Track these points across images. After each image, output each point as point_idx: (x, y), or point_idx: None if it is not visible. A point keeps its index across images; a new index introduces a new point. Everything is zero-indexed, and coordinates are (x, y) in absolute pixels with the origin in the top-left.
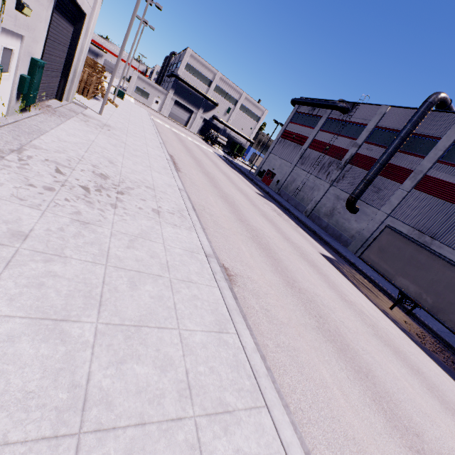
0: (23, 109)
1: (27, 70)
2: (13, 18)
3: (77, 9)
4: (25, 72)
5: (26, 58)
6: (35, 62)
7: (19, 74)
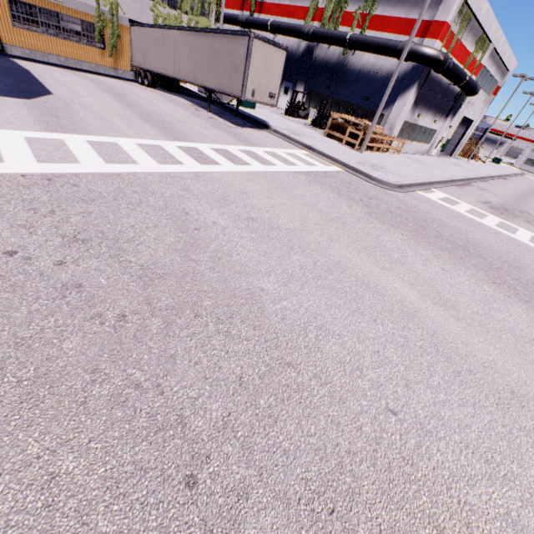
0: (438, 154)
1: (444, 142)
2: (447, 130)
3: (470, 120)
4: (444, 143)
5: (446, 139)
6: (448, 140)
7: (442, 143)
